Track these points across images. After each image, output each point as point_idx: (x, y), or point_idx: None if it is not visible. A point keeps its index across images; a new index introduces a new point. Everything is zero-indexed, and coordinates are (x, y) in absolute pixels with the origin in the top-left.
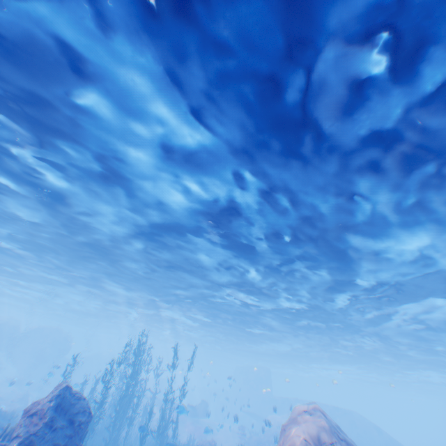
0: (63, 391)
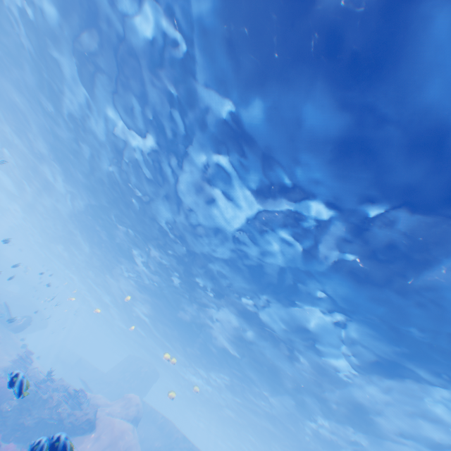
0: None
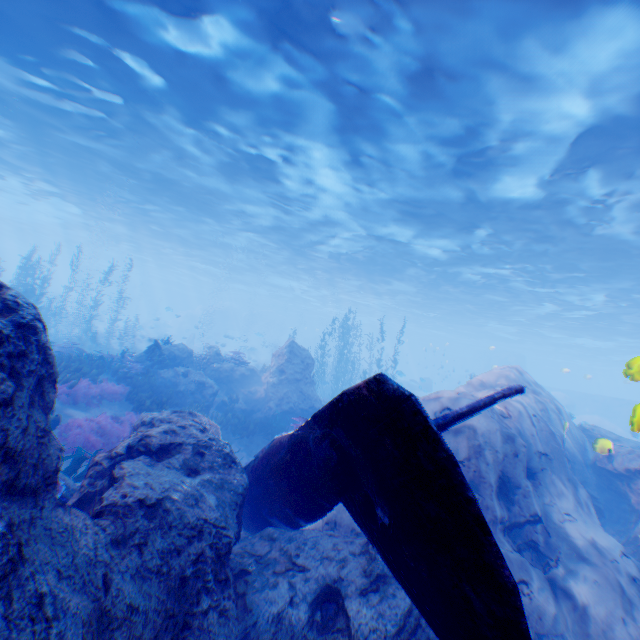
0: (291, 344)
